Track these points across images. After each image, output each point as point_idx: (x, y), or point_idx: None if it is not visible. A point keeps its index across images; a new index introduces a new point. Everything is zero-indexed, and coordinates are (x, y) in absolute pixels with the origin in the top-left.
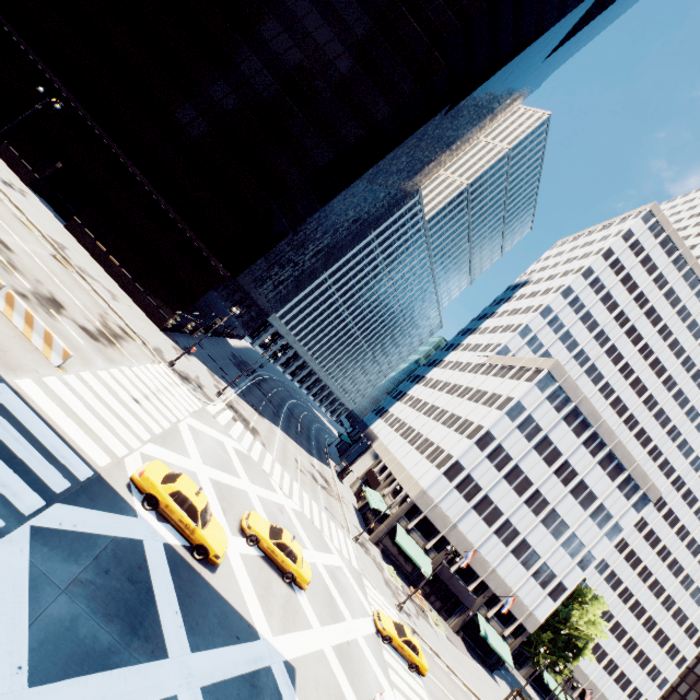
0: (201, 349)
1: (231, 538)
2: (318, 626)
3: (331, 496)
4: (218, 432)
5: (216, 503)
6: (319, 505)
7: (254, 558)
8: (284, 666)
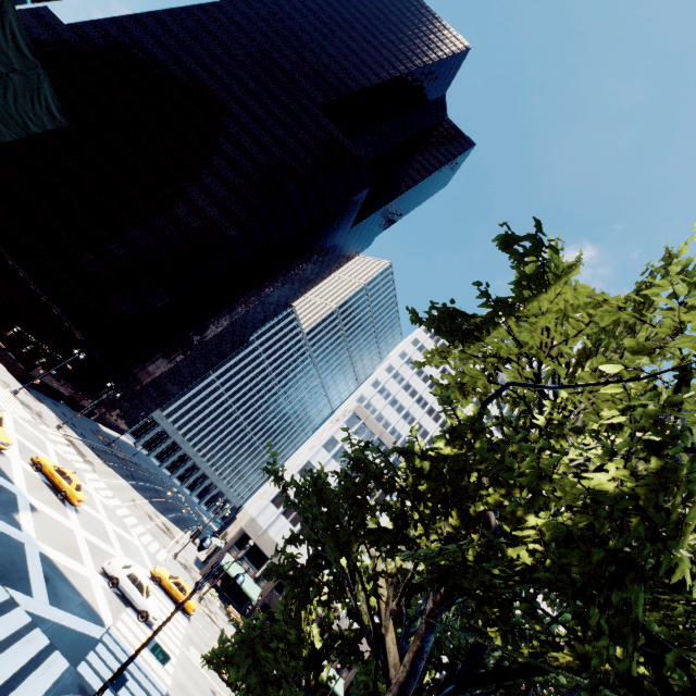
0: (58, 408)
1: (19, 459)
2: (79, 526)
3: (168, 535)
4: (43, 436)
5: (15, 445)
6: (142, 524)
7: (35, 476)
8: (30, 504)
